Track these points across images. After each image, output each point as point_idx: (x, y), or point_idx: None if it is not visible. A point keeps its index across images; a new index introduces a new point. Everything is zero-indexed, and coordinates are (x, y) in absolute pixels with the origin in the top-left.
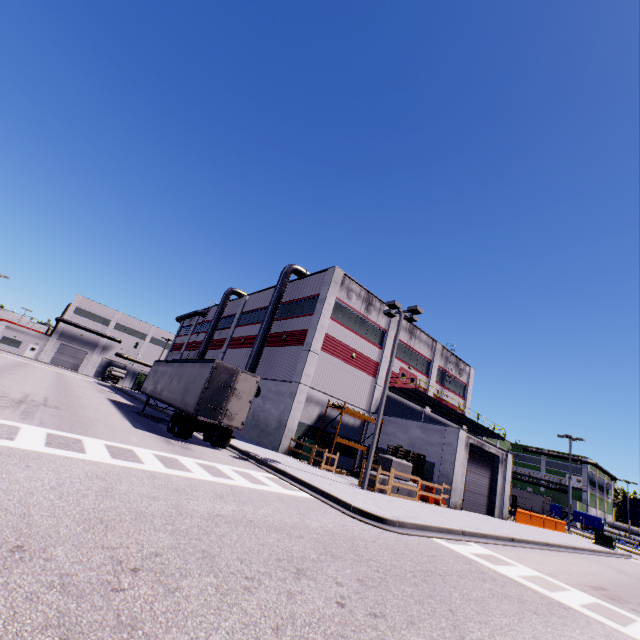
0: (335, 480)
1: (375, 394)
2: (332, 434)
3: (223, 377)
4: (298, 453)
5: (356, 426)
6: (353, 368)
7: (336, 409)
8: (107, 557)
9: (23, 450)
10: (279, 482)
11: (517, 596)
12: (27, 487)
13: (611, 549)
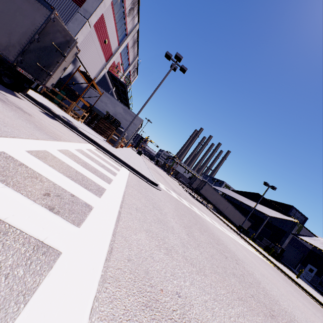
0: (102, 140)
1: (102, 73)
2: (75, 91)
3: (58, 38)
4: (52, 98)
5: (83, 87)
6: (101, 50)
7: (80, 74)
8: (272, 320)
9: (115, 267)
10: (107, 157)
11: (195, 214)
12: (231, 322)
13: (140, 156)
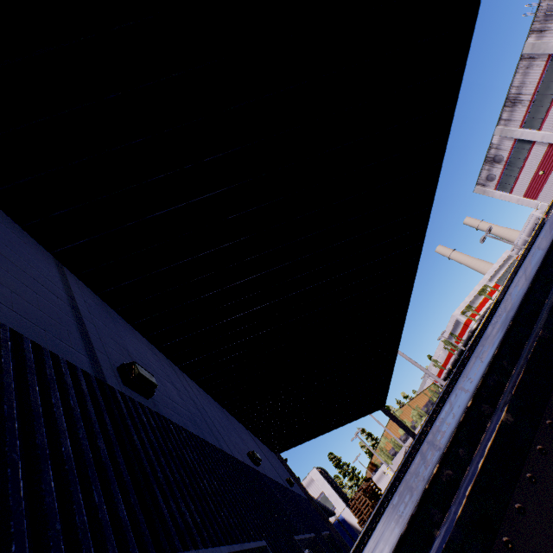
0: None
1: None
2: None
3: None
4: None
5: None
6: None
7: None
8: None
9: None
10: None
11: None
12: None
13: None
